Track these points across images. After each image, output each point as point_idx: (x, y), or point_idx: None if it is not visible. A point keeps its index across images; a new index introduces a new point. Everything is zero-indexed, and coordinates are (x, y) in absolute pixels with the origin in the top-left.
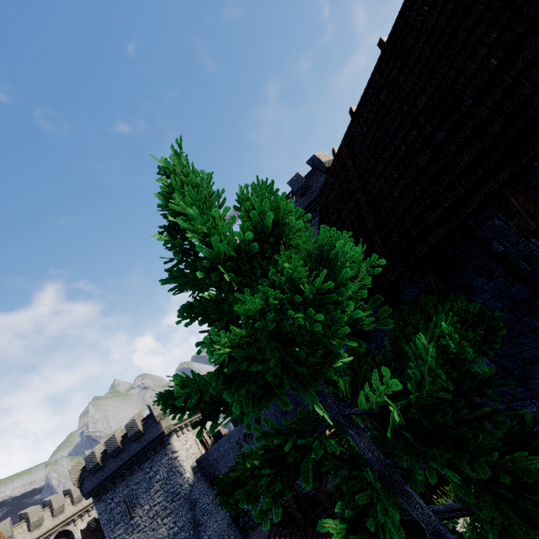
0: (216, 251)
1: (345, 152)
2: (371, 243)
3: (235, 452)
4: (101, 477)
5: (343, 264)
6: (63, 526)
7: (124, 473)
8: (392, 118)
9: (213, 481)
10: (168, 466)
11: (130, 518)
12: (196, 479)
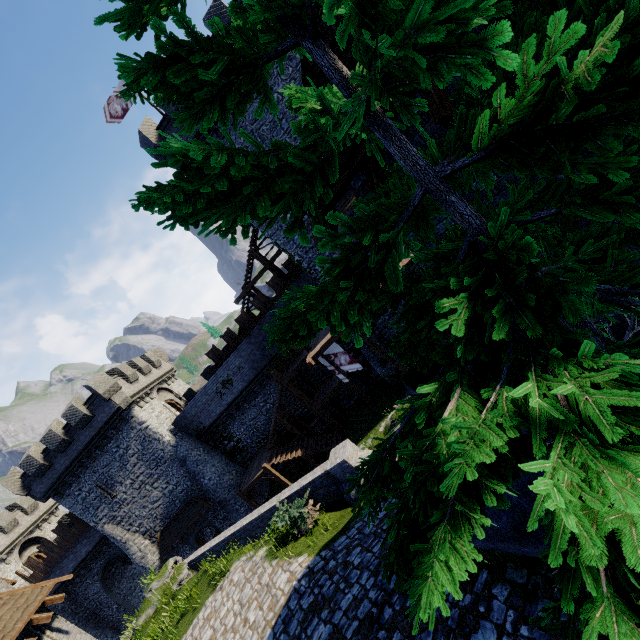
0: None
1: None
2: None
3: (216, 402)
4: (54, 476)
5: None
6: (26, 537)
7: (84, 463)
8: None
9: (199, 435)
10: (139, 438)
11: (111, 498)
12: (179, 439)
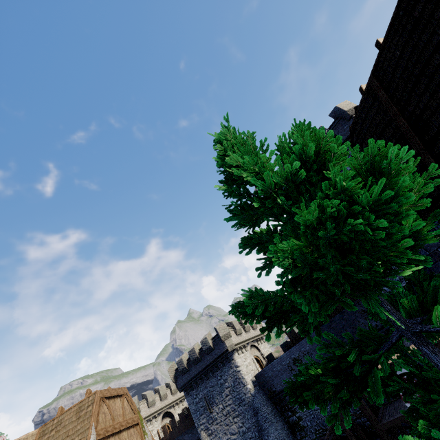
0: (268, 178)
1: (375, 84)
2: (420, 164)
3: (287, 373)
4: (188, 378)
5: (400, 170)
6: (167, 409)
7: (202, 377)
8: (432, 28)
9: (270, 395)
10: (233, 376)
11: (209, 412)
12: (256, 391)
